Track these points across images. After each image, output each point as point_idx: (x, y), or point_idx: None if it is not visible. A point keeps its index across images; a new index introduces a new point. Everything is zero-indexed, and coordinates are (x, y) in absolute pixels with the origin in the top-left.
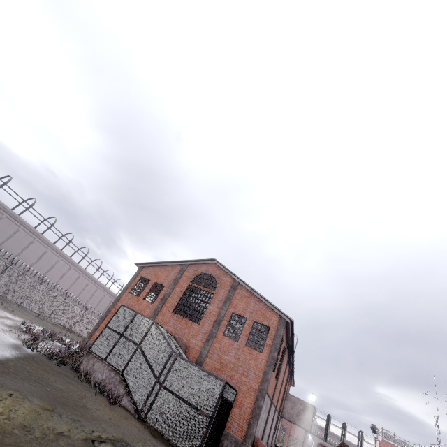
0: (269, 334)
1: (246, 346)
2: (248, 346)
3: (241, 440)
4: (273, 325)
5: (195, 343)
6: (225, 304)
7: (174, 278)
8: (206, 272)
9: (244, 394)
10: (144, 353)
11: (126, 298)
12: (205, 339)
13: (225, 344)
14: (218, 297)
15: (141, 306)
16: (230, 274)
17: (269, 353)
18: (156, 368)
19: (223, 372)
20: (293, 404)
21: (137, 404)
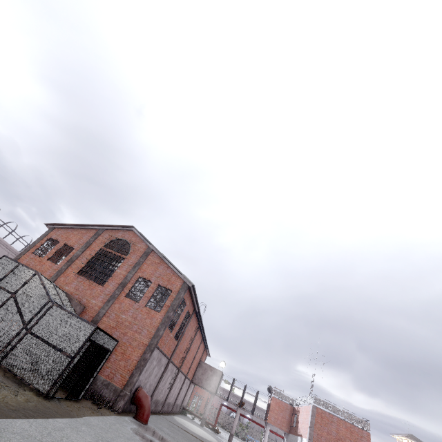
0: (170, 297)
1: (145, 306)
2: (147, 307)
3: (121, 388)
4: (176, 288)
5: (95, 303)
6: (134, 268)
7: (86, 241)
8: (122, 237)
9: (133, 349)
10: (18, 302)
11: (27, 258)
12: (106, 299)
13: (125, 305)
14: (129, 262)
15: (43, 266)
16: (146, 241)
17: (166, 312)
18: (27, 315)
19: (118, 330)
20: (204, 370)
21: None
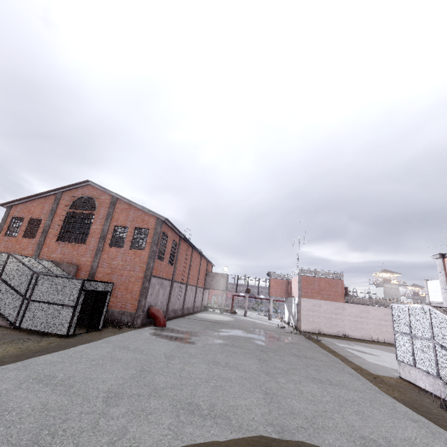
0: (149, 235)
1: (130, 249)
2: (132, 249)
3: (134, 312)
4: (152, 226)
5: (85, 260)
6: (106, 220)
7: (50, 209)
8: (83, 195)
9: (133, 284)
10: (7, 282)
11: (2, 242)
12: (94, 254)
13: (112, 253)
14: (100, 216)
15: (22, 244)
16: (107, 191)
17: (150, 248)
18: (22, 289)
19: (114, 274)
20: (212, 277)
21: (10, 319)
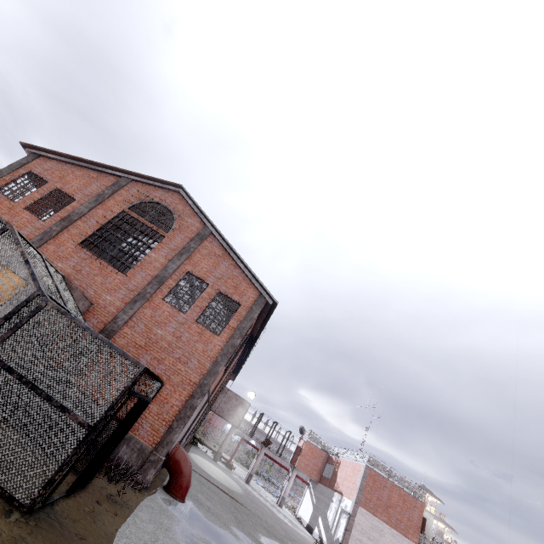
0: (236, 314)
1: (196, 322)
2: (199, 323)
3: (150, 448)
4: (246, 302)
5: (109, 301)
6: (179, 256)
7: (97, 192)
8: (160, 201)
9: (173, 387)
10: None
11: None
12: (130, 298)
13: (162, 313)
14: (171, 243)
15: (16, 218)
16: (201, 216)
17: (230, 338)
18: None
19: (148, 352)
20: (228, 398)
21: None
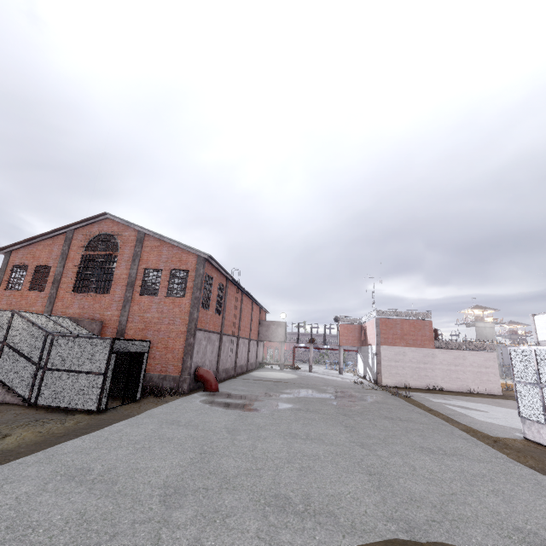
0: (189, 278)
1: (167, 297)
2: (169, 297)
3: (179, 375)
4: (192, 266)
5: (110, 314)
6: (133, 262)
7: (60, 253)
8: (100, 232)
9: (174, 340)
10: (14, 348)
11: (3, 298)
12: (121, 306)
13: (144, 304)
14: (124, 257)
15: (29, 299)
16: (131, 225)
17: (192, 295)
18: (34, 356)
19: (149, 329)
20: (267, 327)
21: (23, 395)
